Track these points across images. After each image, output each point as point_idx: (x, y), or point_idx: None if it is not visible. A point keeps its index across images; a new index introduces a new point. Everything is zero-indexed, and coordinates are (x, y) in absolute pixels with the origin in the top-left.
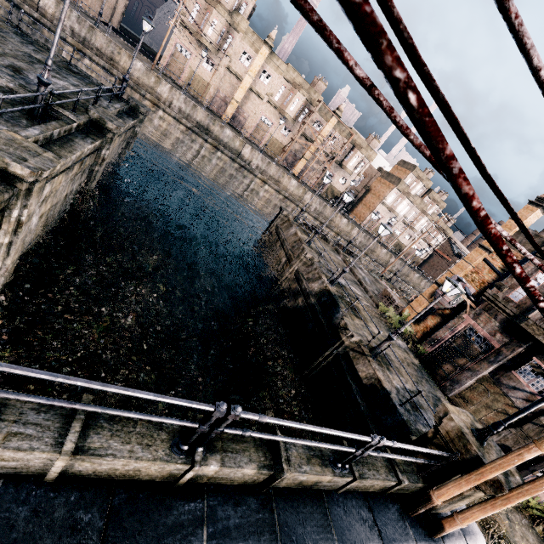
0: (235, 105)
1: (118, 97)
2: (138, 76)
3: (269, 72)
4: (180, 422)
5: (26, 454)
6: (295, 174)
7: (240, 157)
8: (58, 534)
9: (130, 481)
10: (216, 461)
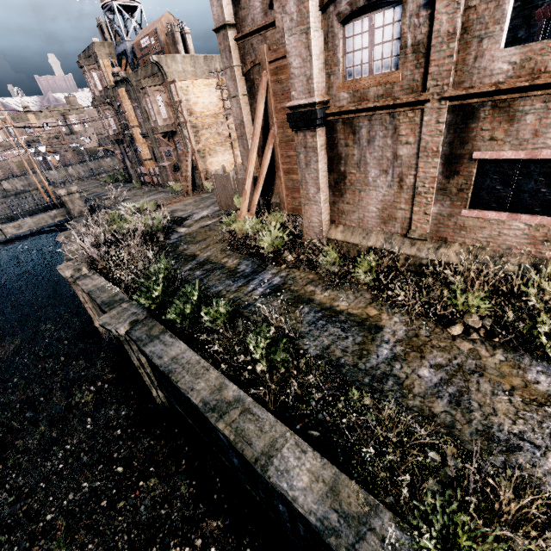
0: None
1: None
2: None
3: None
4: None
5: None
6: None
7: (8, 192)
8: None
9: None
10: None
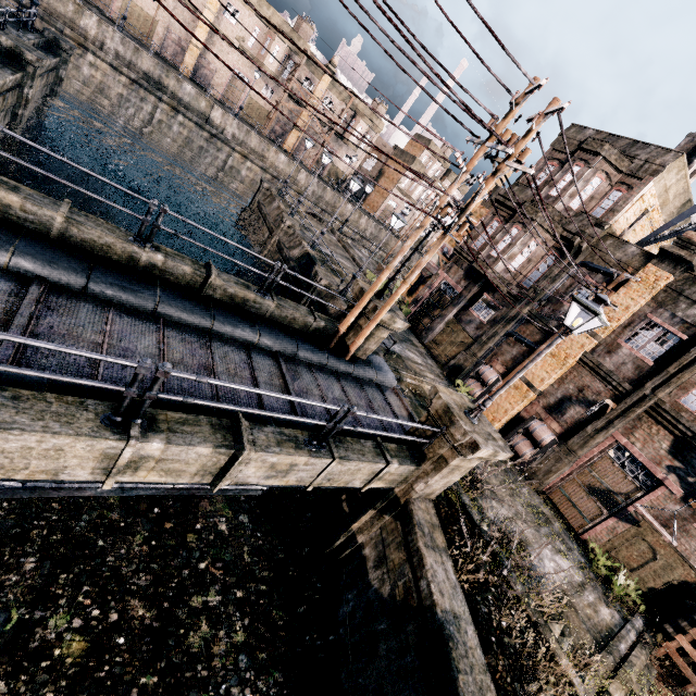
0: (195, 53)
1: (28, 26)
2: (48, 0)
3: (235, 6)
4: (130, 212)
5: (39, 209)
6: (287, 151)
7: (209, 123)
8: (66, 255)
9: (105, 257)
10: (162, 255)
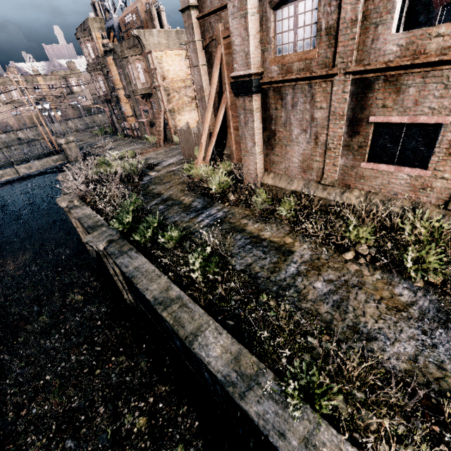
0: None
1: None
2: None
3: None
4: None
5: None
6: None
7: (22, 140)
8: None
9: None
10: None
